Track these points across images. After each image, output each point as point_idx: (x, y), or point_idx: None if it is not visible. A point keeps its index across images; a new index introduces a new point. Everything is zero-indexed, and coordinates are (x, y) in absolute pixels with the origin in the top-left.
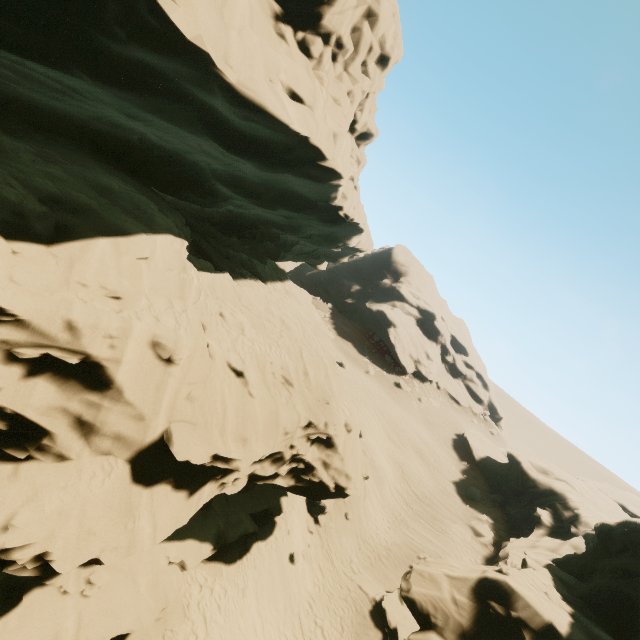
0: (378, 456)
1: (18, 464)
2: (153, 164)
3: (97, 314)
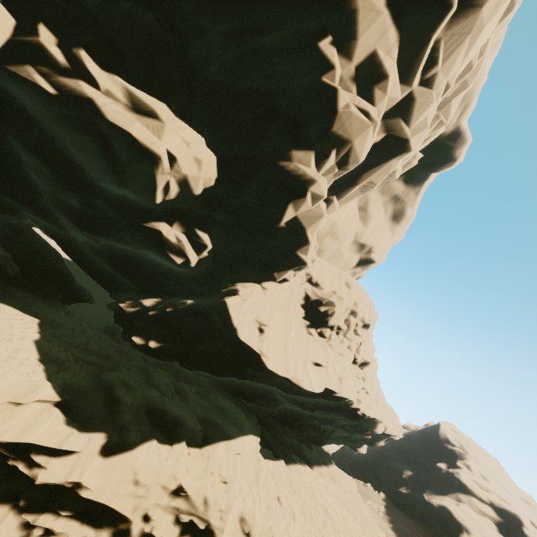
0: None
1: None
2: (244, 386)
3: (217, 493)
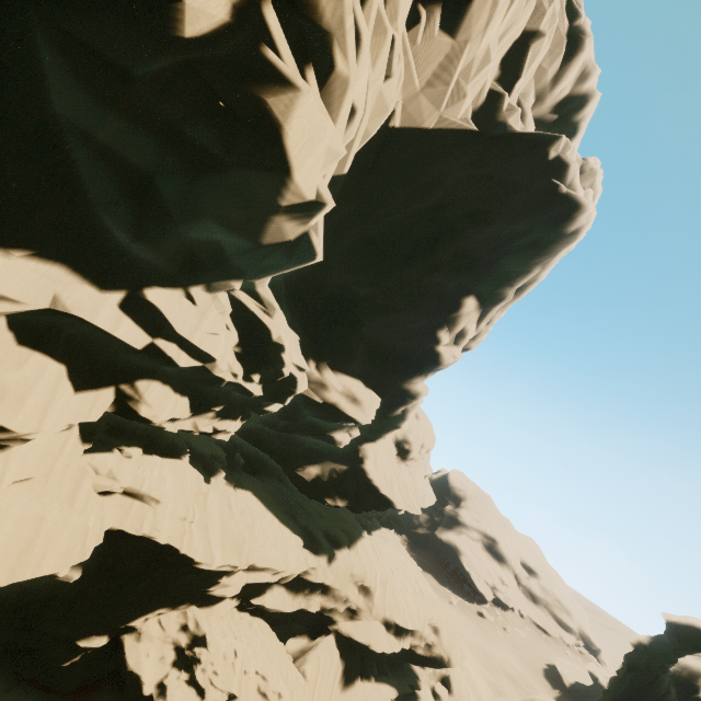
0: (474, 674)
1: (359, 621)
2: None
3: (370, 569)
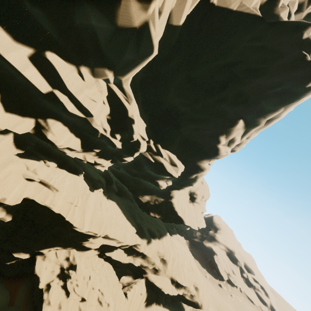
0: None
1: (158, 275)
2: None
3: (168, 251)
